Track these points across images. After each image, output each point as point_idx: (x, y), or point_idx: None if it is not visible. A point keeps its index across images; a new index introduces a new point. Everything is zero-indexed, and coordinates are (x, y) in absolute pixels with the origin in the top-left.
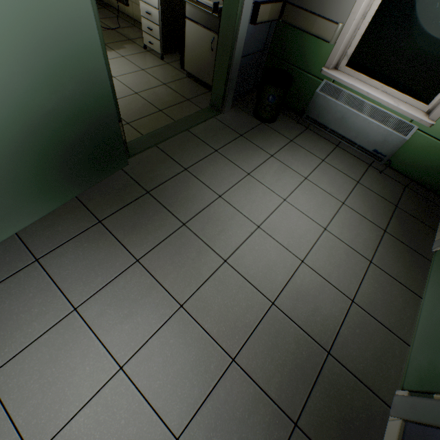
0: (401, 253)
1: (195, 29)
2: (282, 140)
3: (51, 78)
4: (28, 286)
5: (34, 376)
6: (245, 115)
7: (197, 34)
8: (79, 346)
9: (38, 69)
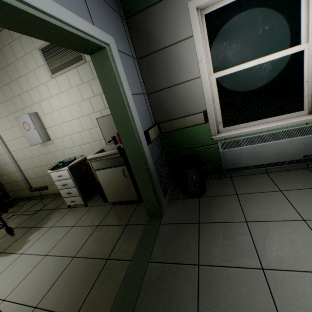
0: None
1: (105, 172)
2: (231, 199)
3: None
4: None
5: None
6: (181, 202)
7: (108, 174)
8: None
9: None
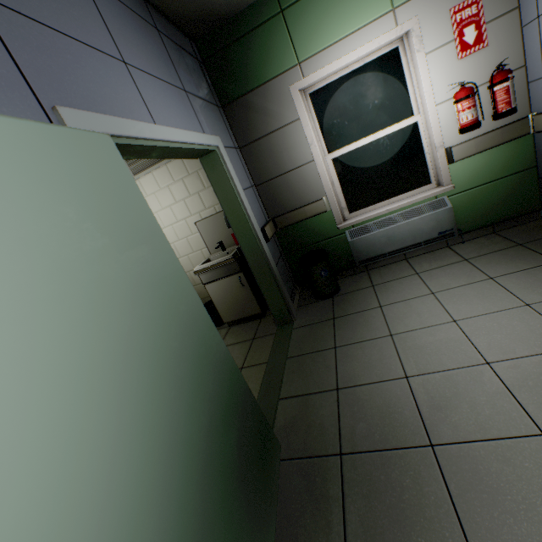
0: None
1: (217, 285)
2: (367, 291)
3: (196, 383)
4: None
5: None
6: (312, 306)
7: (221, 286)
8: None
9: (185, 380)
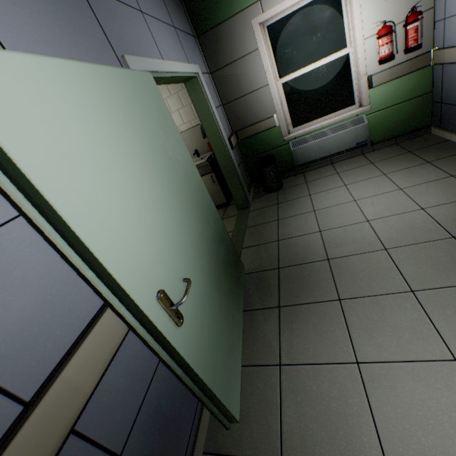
0: (455, 160)
1: None
2: (301, 186)
3: (205, 218)
4: (302, 385)
5: (416, 434)
6: (263, 197)
7: None
8: (404, 379)
9: (201, 215)
